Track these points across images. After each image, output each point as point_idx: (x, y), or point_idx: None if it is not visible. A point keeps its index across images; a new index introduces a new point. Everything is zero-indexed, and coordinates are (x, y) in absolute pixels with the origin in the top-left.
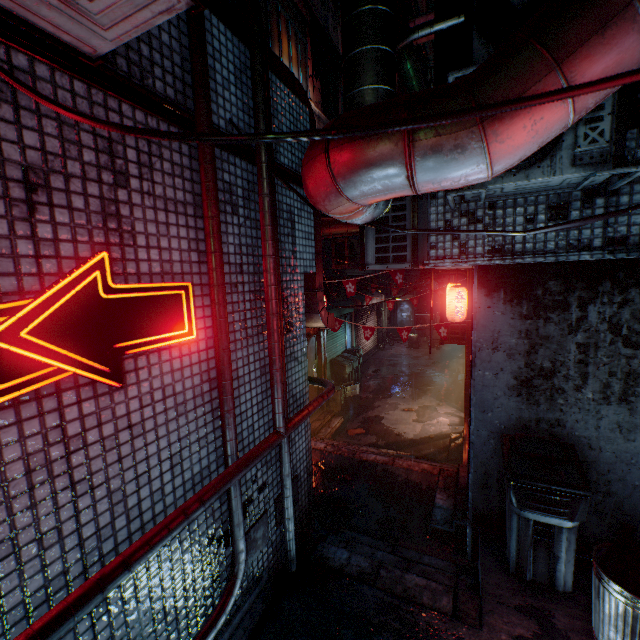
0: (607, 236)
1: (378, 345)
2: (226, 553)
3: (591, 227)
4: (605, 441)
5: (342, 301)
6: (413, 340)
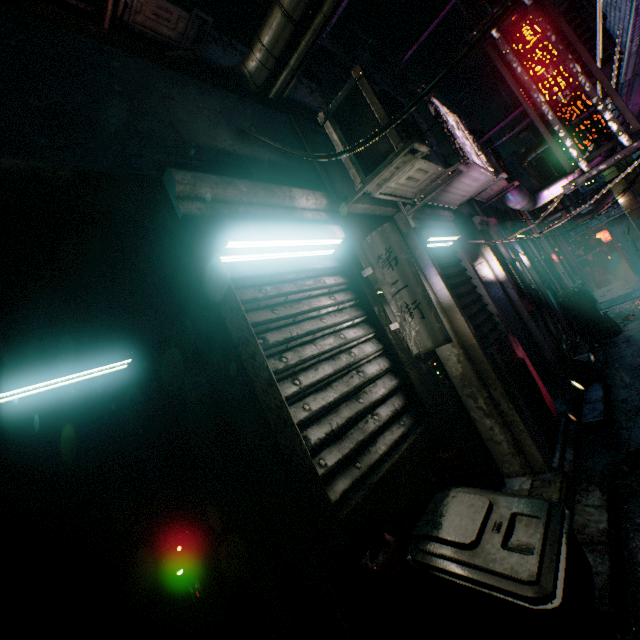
0: None
1: None
2: None
3: None
4: None
5: None
6: None
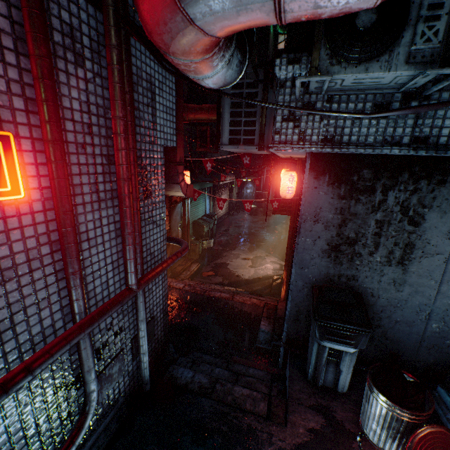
0: (414, 135)
1: (229, 212)
2: (78, 393)
3: (404, 126)
4: (383, 291)
5: (204, 178)
6: (253, 210)
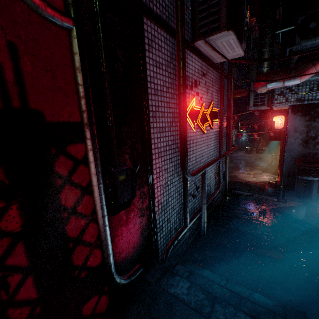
0: None
1: None
2: (217, 178)
3: None
4: None
5: None
6: (248, 149)
